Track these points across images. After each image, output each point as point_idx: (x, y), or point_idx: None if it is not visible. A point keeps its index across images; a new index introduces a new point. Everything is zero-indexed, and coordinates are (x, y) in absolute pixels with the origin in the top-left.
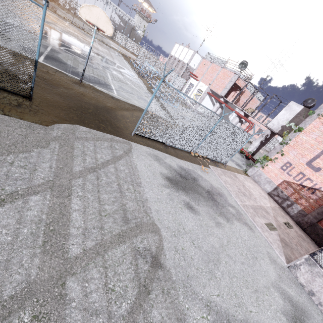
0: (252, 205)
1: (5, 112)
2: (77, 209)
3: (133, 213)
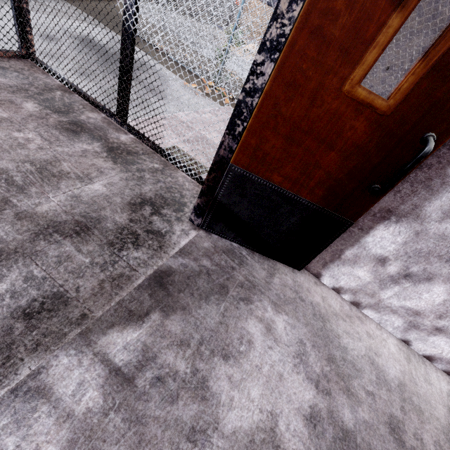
0: (218, 144)
1: None
2: None
3: None
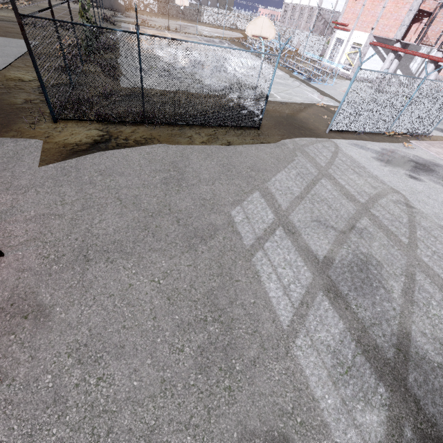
0: None
1: (260, 141)
2: (344, 184)
3: (375, 184)
